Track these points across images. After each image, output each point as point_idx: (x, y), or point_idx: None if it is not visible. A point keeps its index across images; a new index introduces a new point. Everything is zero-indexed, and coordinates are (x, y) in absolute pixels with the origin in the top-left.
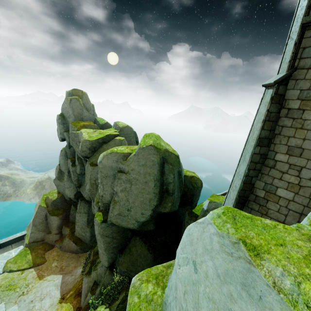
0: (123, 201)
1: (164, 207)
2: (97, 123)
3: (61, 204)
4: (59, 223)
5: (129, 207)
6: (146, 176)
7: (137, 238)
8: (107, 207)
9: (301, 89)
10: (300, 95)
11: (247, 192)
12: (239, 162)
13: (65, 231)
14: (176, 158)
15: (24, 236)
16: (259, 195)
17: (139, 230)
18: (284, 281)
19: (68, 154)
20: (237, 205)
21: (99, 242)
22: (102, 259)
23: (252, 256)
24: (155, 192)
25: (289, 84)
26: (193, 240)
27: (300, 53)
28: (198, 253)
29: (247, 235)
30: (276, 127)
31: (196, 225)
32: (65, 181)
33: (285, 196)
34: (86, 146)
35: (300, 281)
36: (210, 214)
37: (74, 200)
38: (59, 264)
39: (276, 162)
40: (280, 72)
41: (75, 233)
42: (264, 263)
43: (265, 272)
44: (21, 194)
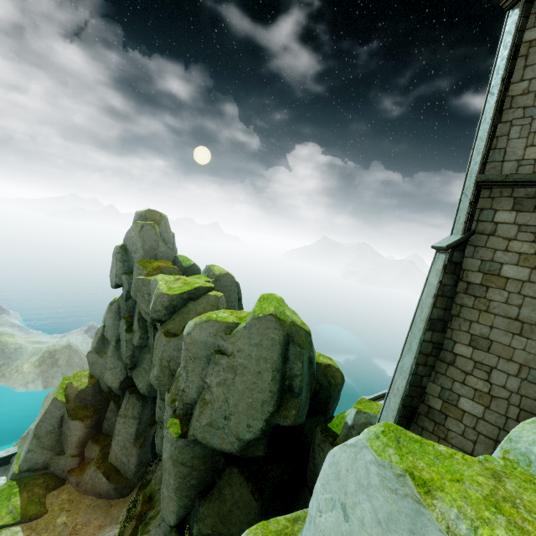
0: (219, 402)
1: (284, 417)
2: (178, 264)
3: (93, 399)
4: (82, 434)
5: (228, 413)
6: (260, 363)
7: (234, 470)
8: (188, 411)
9: (481, 259)
10: (481, 267)
11: (416, 400)
12: (402, 351)
13: (92, 451)
14: (307, 335)
15: (11, 457)
16: (433, 406)
17: (239, 454)
18: (459, 525)
19: (122, 311)
20: (401, 421)
21: (168, 475)
22: (166, 509)
23: (422, 494)
24: (272, 389)
25: (466, 251)
26: (341, 471)
27: (477, 215)
28: (350, 492)
29: (415, 465)
30: (453, 306)
31: (344, 448)
32: (108, 357)
33: (471, 410)
34: (162, 303)
35: (477, 525)
36: (364, 433)
37: (117, 392)
38: (71, 519)
39: (456, 356)
40: (454, 233)
41: (110, 455)
42: (436, 503)
43: (437, 515)
44: (11, 373)
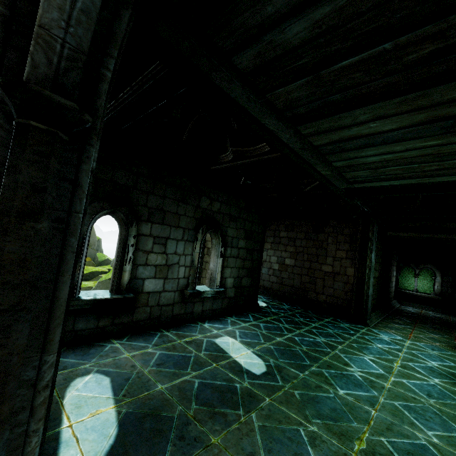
0: None
1: None
2: (96, 259)
3: None
4: None
5: None
6: None
7: None
8: None
9: None
10: None
11: None
12: None
13: None
14: None
15: None
16: None
17: None
18: None
19: None
20: None
21: None
22: None
23: None
24: None
25: None
26: None
27: None
28: None
29: None
30: (203, 263)
31: None
32: None
33: None
34: None
35: None
36: None
37: None
38: None
39: None
40: None
41: None
42: None
43: None
44: None
